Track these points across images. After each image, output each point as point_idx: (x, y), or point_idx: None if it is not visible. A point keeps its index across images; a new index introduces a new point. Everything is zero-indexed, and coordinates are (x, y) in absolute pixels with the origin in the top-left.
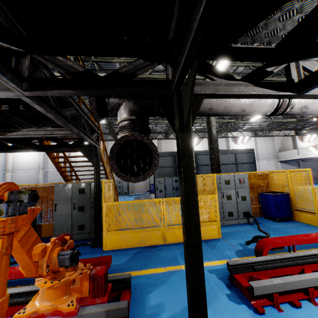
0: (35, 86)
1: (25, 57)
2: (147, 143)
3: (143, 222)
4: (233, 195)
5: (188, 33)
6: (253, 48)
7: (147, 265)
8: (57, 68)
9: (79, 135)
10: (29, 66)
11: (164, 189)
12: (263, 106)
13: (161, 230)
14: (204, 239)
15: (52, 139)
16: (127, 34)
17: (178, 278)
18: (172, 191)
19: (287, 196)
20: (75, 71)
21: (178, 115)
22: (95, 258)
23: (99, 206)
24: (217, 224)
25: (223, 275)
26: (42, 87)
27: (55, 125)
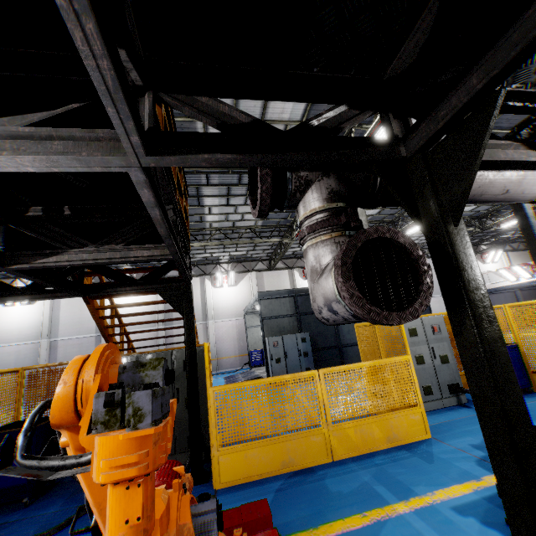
0: (163, 148)
1: (141, 97)
2: (405, 244)
3: (287, 421)
4: (426, 354)
5: (502, 35)
6: (509, 92)
7: (324, 511)
8: (203, 116)
9: (178, 256)
10: (152, 112)
11: (284, 356)
12: (535, 183)
13: (323, 433)
14: (402, 444)
15: (103, 272)
16: (323, 63)
17: (404, 533)
18: (297, 358)
19: (515, 349)
20: (235, 123)
21: (433, 194)
22: (235, 510)
23: (197, 396)
24: (420, 412)
25: (489, 514)
26: (176, 149)
27: (132, 240)
